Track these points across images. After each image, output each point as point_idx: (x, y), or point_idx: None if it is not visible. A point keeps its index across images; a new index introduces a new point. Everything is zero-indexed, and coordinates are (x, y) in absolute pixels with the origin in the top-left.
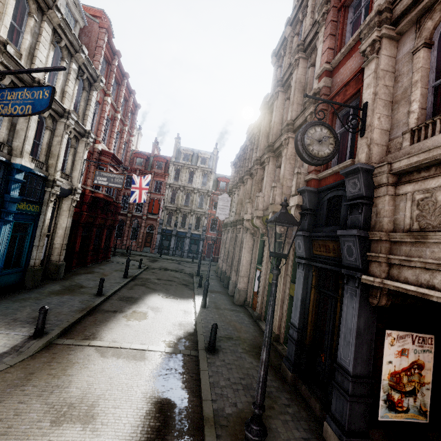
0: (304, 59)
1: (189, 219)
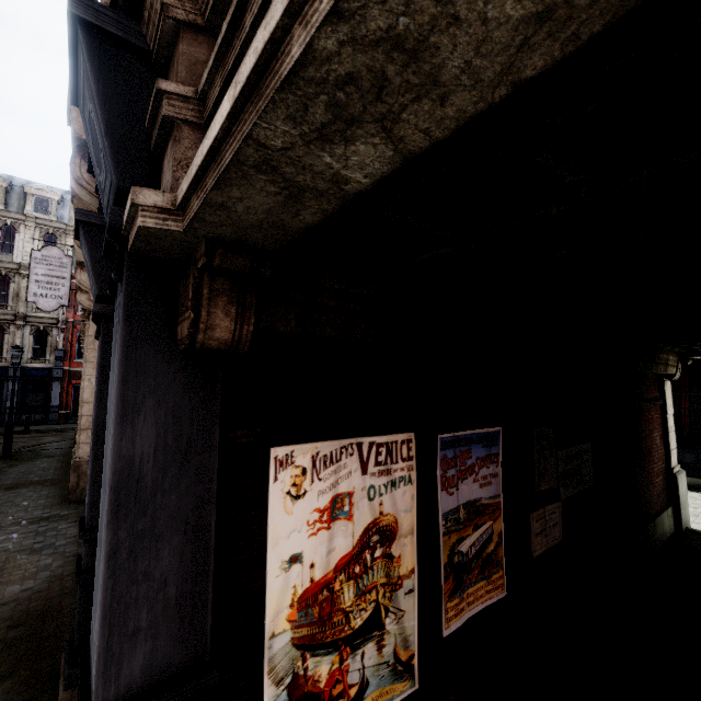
0: None
1: (14, 336)
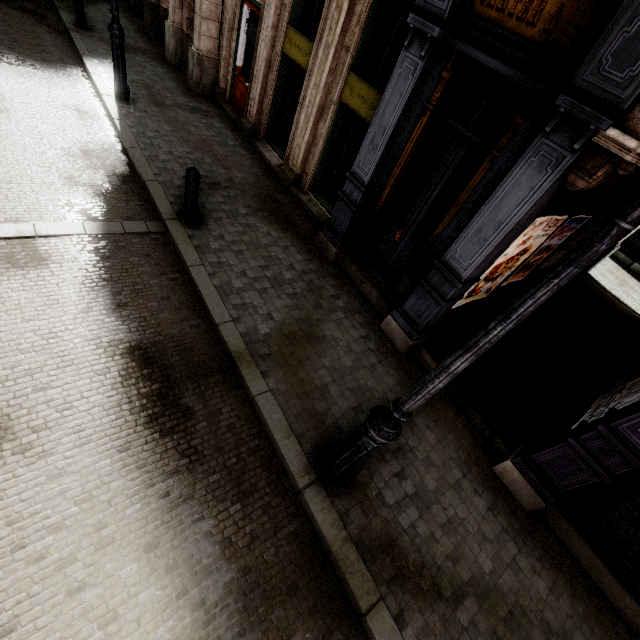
0: None
1: None
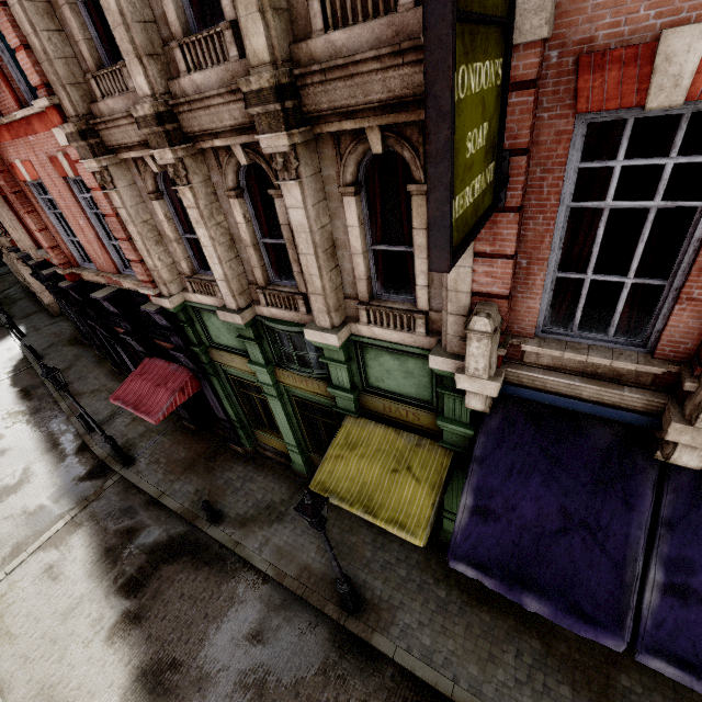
0: None
1: None
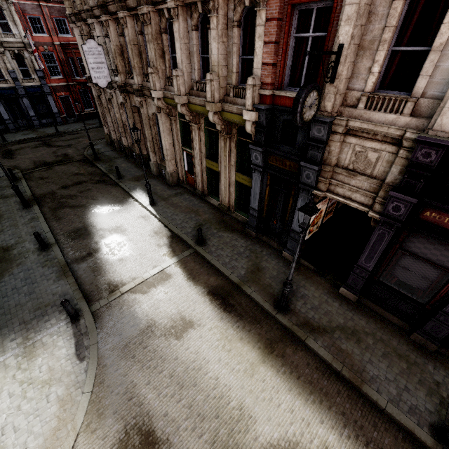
0: None
1: (3, 61)
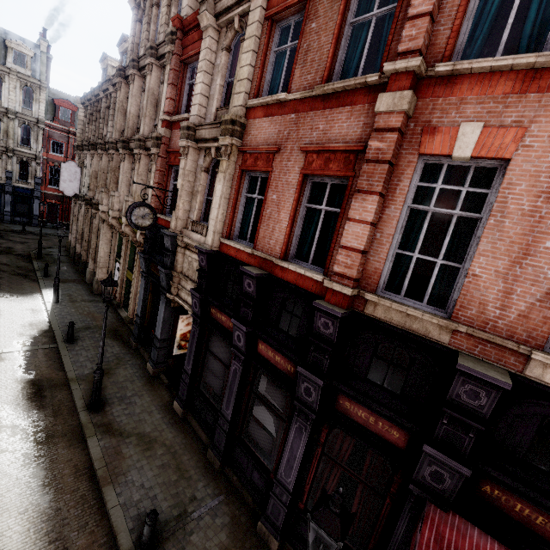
0: (158, 66)
1: (6, 163)
